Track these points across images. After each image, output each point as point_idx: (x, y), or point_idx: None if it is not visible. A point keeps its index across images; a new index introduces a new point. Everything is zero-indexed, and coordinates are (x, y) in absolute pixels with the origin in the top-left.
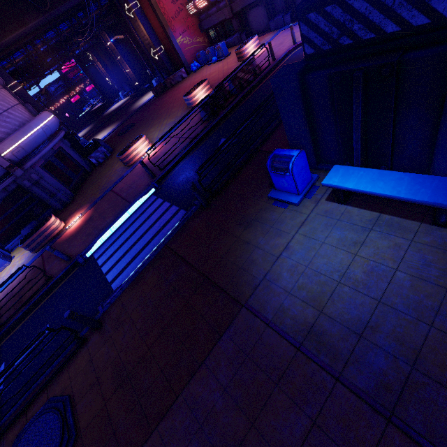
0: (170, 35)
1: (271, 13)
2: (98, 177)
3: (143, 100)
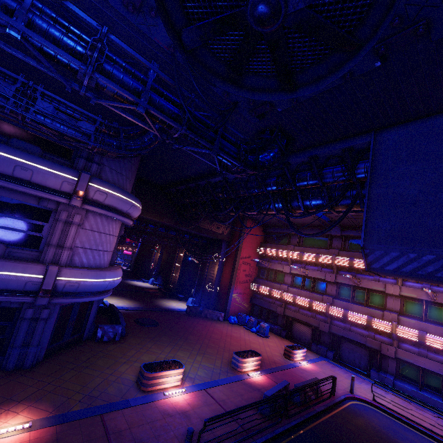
0: (231, 288)
1: (315, 338)
2: (91, 362)
3: (171, 304)
